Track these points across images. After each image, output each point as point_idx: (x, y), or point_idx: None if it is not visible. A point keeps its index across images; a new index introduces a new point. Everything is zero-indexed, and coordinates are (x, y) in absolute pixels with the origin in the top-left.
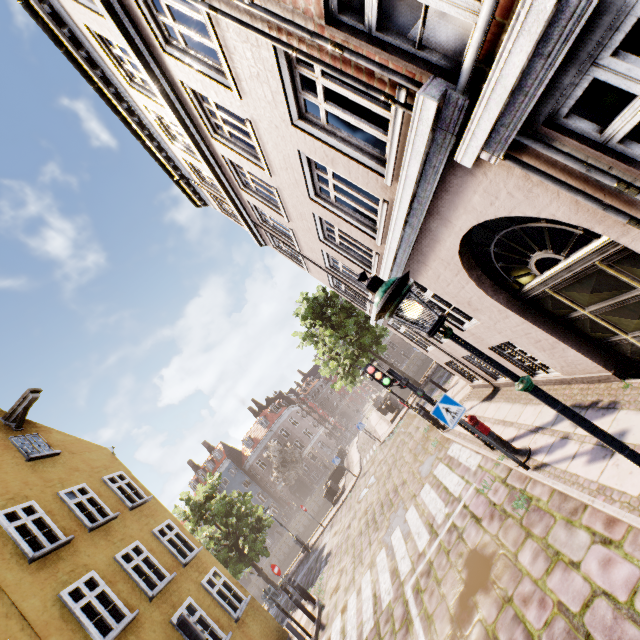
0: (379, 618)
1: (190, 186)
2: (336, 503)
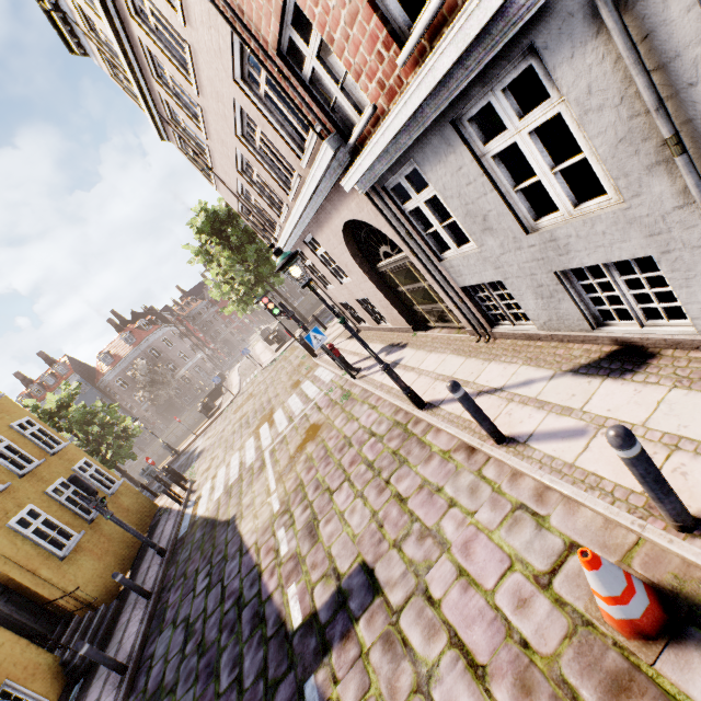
0: (243, 472)
1: (66, 23)
2: (211, 417)
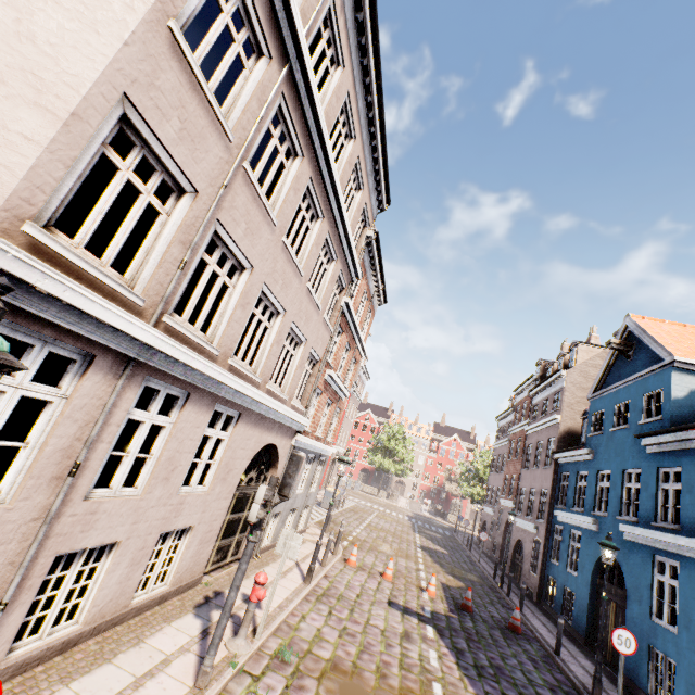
0: None
1: None
2: None
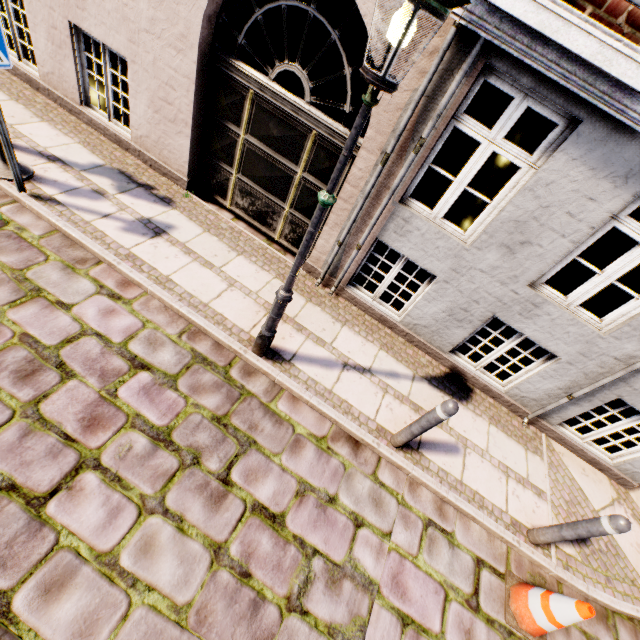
0: None
1: None
2: None
